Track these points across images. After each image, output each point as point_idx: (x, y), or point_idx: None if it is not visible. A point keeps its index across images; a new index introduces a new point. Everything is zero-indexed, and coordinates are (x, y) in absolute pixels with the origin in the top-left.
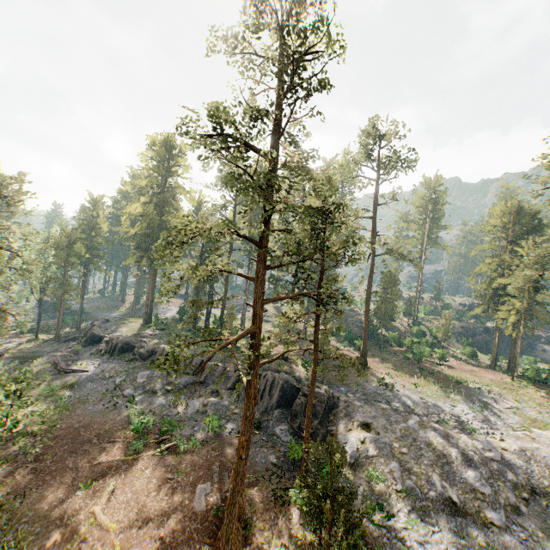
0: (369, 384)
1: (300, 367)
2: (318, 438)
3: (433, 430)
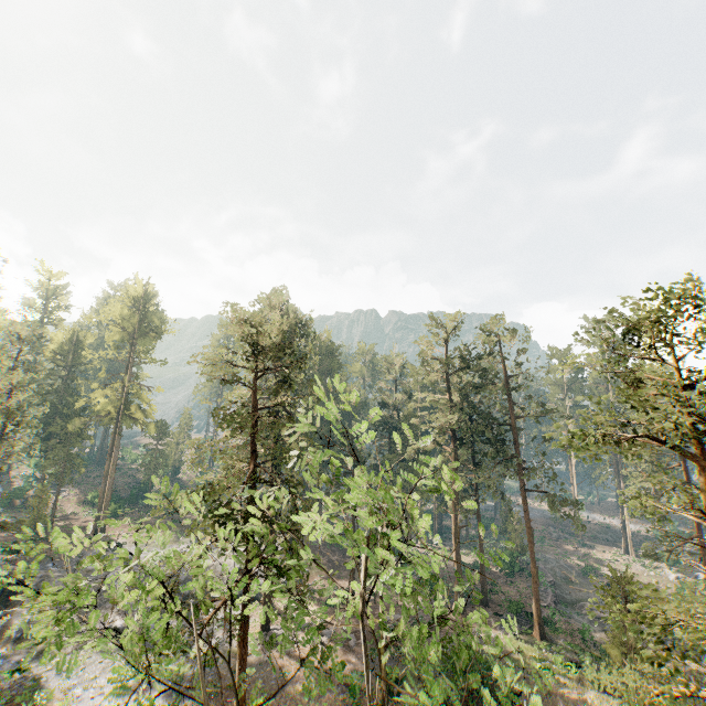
0: (91, 551)
1: None
2: None
3: None
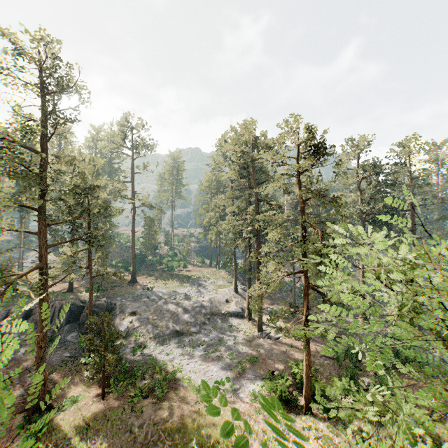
0: (137, 291)
1: (84, 293)
2: (94, 315)
3: (171, 303)
